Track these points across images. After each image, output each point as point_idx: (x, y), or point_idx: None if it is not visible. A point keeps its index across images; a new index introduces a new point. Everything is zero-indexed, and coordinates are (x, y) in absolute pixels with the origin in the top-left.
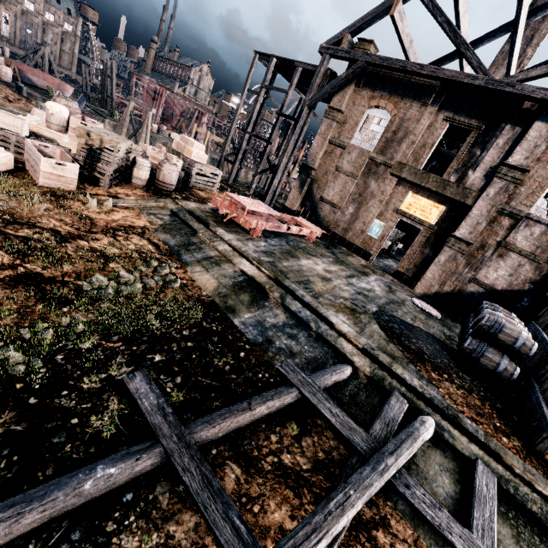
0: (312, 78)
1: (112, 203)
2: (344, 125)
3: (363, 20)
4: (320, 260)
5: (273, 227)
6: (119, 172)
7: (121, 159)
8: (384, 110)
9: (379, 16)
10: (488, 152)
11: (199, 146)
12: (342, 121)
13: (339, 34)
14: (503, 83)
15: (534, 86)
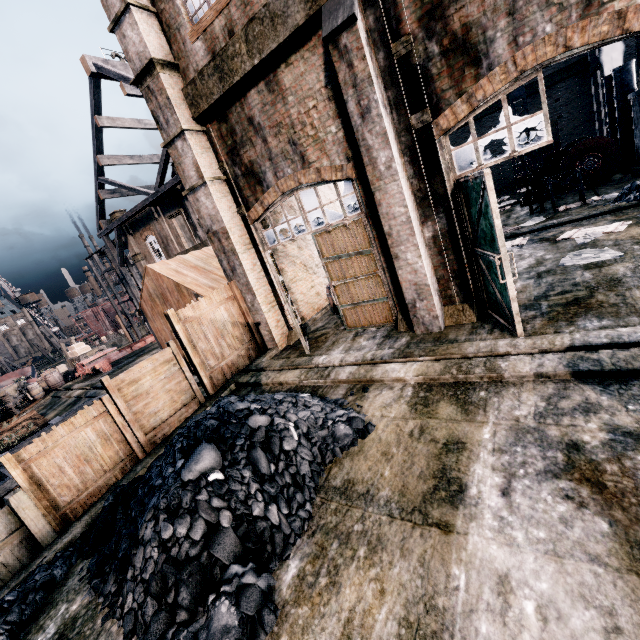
0: (123, 243)
1: (19, 417)
2: (147, 258)
3: (98, 210)
4: (157, 349)
5: (118, 357)
6: (25, 400)
7: (17, 395)
8: (151, 235)
9: (102, 202)
10: (193, 218)
11: (79, 345)
12: (144, 257)
13: (97, 224)
14: (156, 193)
15: (163, 186)
